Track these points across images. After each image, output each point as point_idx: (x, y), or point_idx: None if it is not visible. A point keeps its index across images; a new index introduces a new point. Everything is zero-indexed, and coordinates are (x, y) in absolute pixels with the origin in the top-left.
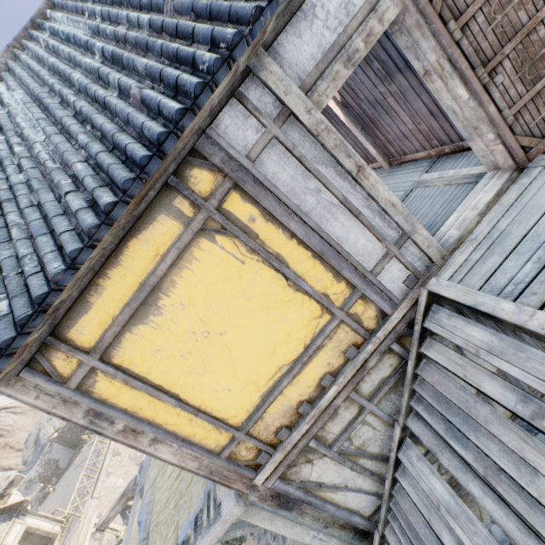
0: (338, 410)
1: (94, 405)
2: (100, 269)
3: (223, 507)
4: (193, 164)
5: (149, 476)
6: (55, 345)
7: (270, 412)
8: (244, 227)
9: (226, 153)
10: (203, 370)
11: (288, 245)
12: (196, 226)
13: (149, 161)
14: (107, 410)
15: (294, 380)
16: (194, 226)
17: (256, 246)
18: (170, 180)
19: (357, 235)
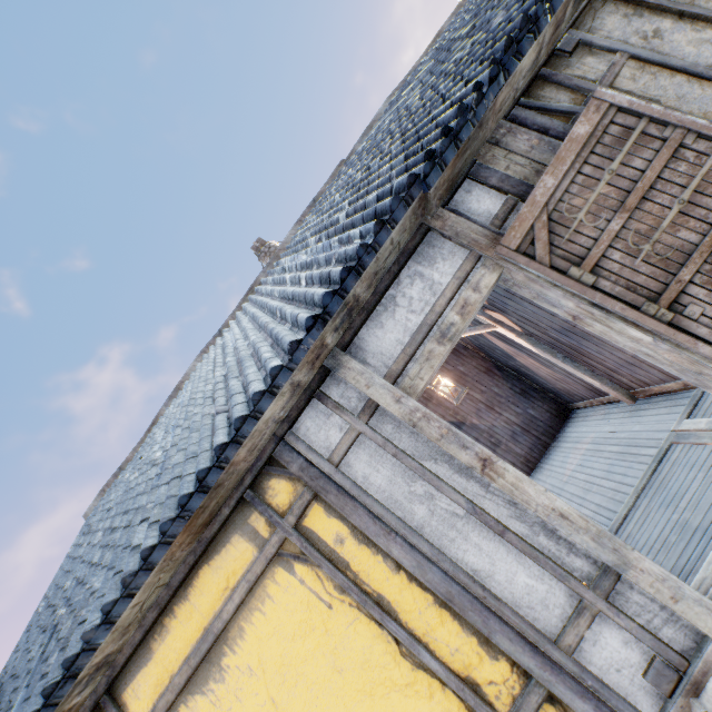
0: None
1: None
2: (169, 603)
3: None
4: (272, 473)
5: None
6: (108, 708)
7: None
8: (330, 551)
9: (307, 457)
10: None
11: (393, 581)
12: (270, 550)
13: (190, 498)
14: None
15: None
16: (268, 551)
17: (345, 581)
18: (246, 494)
19: (510, 566)
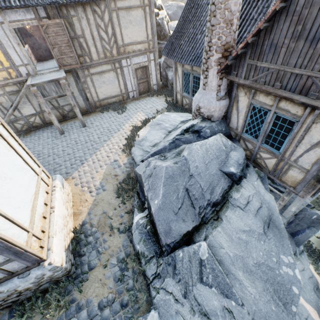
0: None
1: None
2: None
3: None
4: None
5: None
6: None
7: None
8: None
9: None
10: None
11: None
12: None
13: None
14: None
15: None
16: None
17: None
18: None
19: (15, 56)
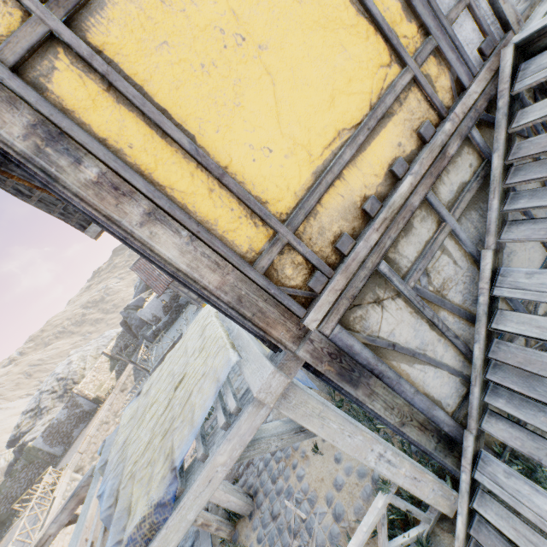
0: (413, 222)
1: (46, 110)
2: None
3: (253, 386)
4: None
5: (116, 443)
6: None
7: (326, 206)
8: None
9: None
10: (232, 102)
11: None
12: None
13: None
14: (71, 126)
15: (357, 159)
16: None
17: None
18: None
19: None
